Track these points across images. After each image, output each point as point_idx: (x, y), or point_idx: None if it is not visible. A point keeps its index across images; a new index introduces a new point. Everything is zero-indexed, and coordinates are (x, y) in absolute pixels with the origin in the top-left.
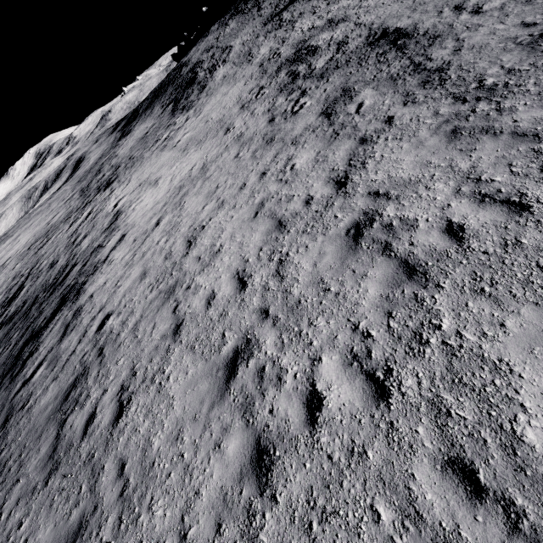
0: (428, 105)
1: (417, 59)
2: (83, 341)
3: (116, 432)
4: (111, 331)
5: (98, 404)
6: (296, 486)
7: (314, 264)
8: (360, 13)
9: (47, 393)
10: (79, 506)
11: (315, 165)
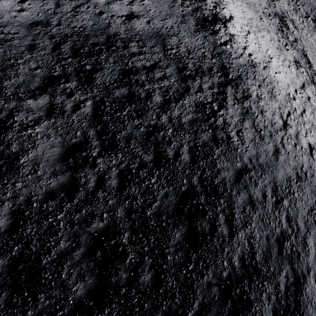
0: (314, 89)
1: (312, 75)
2: (245, 54)
3: (274, 91)
4: (256, 62)
5: (264, 81)
6: (305, 120)
7: (301, 97)
8: (301, 35)
9: (240, 60)
10: (272, 98)
11: (296, 76)
